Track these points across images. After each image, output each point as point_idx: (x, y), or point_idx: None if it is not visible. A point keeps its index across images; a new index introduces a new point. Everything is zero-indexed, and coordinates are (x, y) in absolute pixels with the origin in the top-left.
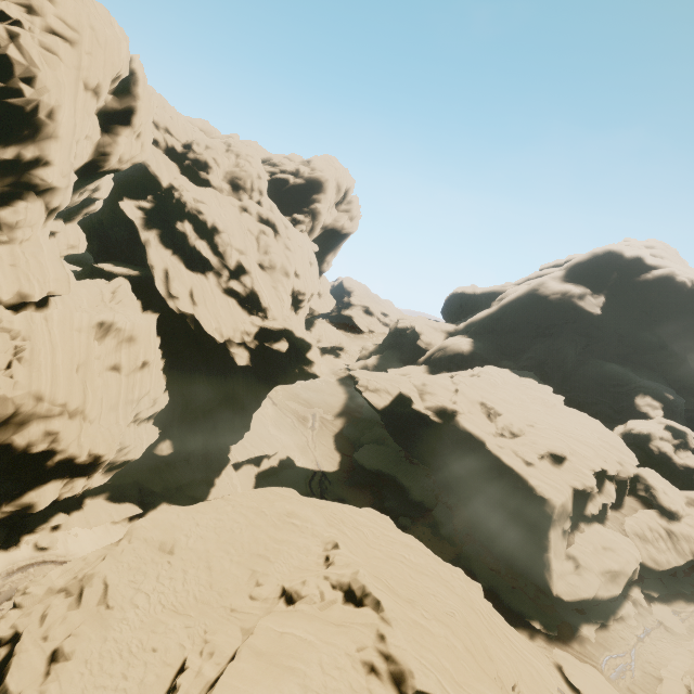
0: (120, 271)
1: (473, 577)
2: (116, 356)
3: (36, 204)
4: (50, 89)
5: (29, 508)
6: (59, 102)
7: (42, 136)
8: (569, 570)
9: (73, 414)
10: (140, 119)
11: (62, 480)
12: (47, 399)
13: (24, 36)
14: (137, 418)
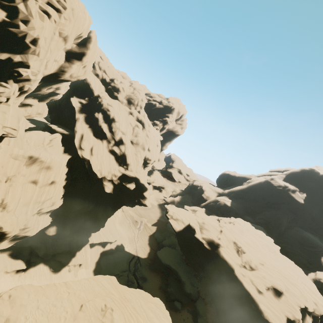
0: (59, 130)
1: None
2: (37, 175)
3: (12, 86)
4: (36, 29)
5: None
6: (39, 36)
7: (25, 52)
8: None
9: None
10: (87, 59)
11: None
12: None
13: (31, 1)
14: (40, 211)
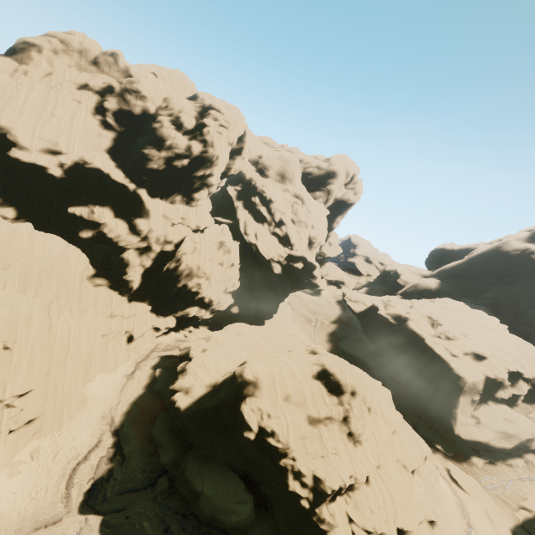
0: (225, 221)
1: (403, 417)
2: (222, 258)
3: (206, 191)
4: (219, 148)
5: (187, 315)
6: (221, 152)
7: (213, 165)
8: (471, 423)
9: (207, 278)
10: (245, 152)
11: (198, 308)
12: (201, 269)
13: (213, 130)
14: (226, 290)
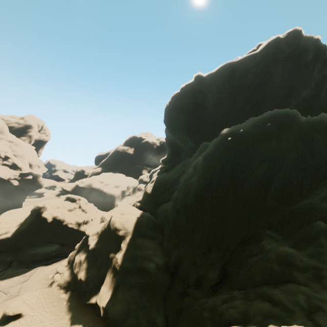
0: None
1: None
2: None
3: None
4: None
5: None
6: None
7: None
8: None
9: None
10: None
11: None
12: None
13: None
14: None
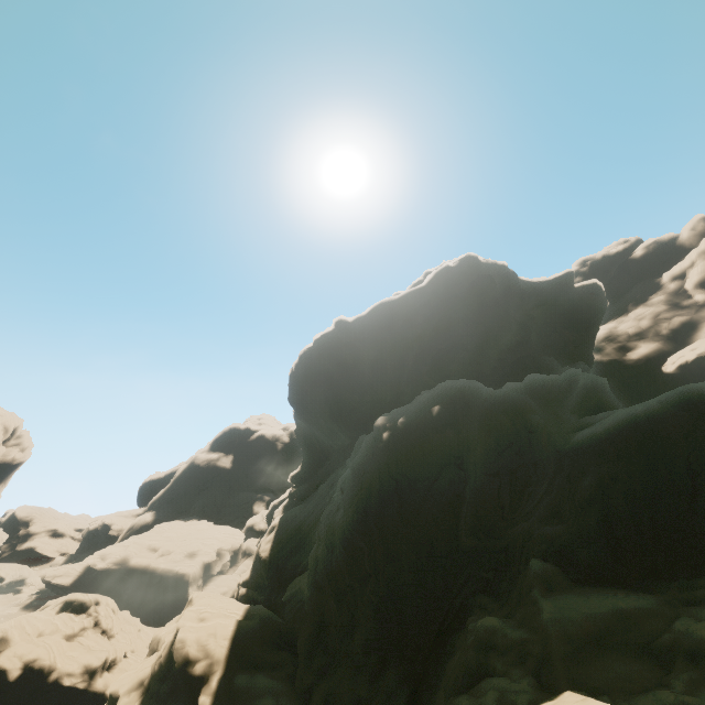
0: None
1: None
2: None
3: None
4: None
5: None
6: None
7: None
8: None
9: None
10: None
11: None
12: None
13: None
14: None
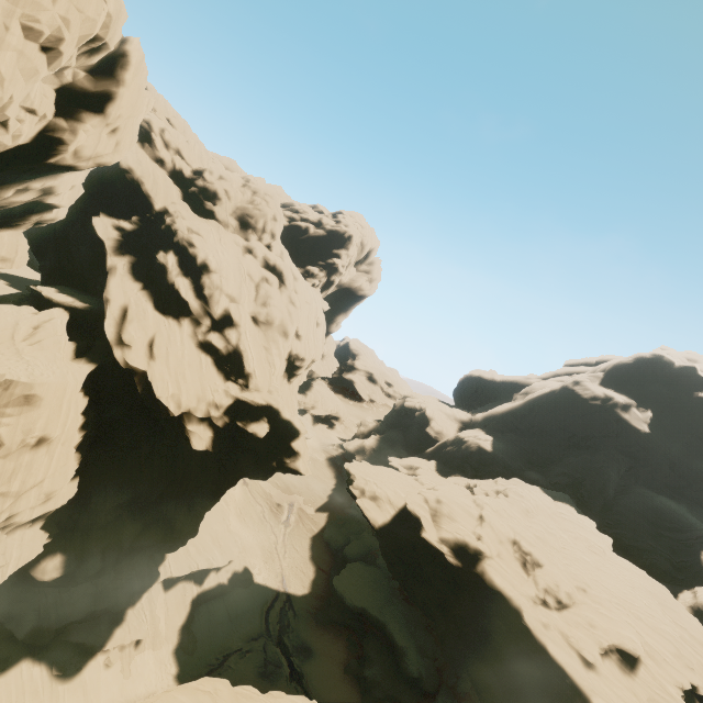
0: (62, 300)
1: None
2: None
3: None
4: None
5: None
6: None
7: None
8: None
9: None
10: (119, 110)
11: None
12: None
13: None
14: (8, 522)
